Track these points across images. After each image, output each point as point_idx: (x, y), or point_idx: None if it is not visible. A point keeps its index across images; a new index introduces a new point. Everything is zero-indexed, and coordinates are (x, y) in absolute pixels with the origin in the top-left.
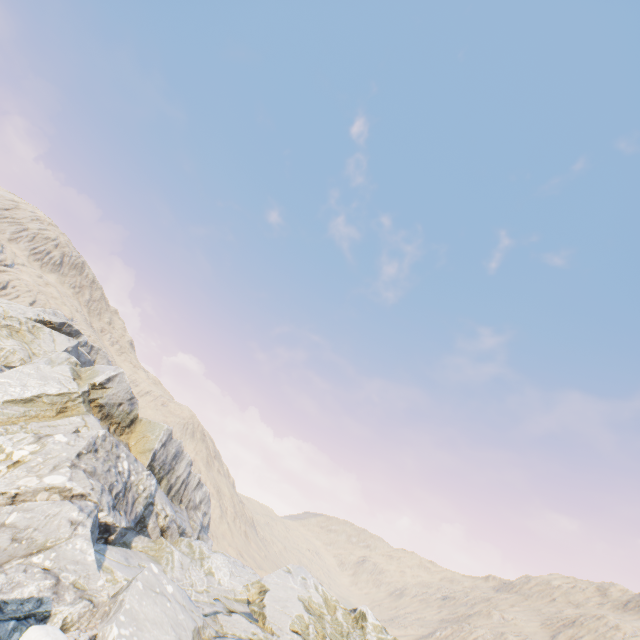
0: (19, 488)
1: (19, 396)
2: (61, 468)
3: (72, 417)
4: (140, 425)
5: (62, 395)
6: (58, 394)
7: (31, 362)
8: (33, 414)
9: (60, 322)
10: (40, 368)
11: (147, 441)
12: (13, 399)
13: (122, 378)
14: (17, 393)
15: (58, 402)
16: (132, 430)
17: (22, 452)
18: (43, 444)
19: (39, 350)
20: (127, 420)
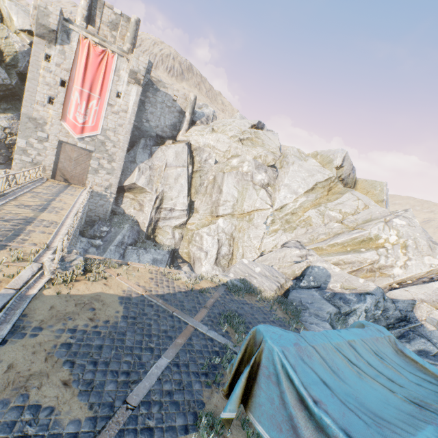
0: (431, 266)
1: (307, 188)
2: (434, 247)
3: (345, 195)
4: (358, 184)
5: (326, 180)
6: (324, 180)
7: (291, 162)
8: (319, 197)
9: (257, 123)
10: (300, 165)
11: (372, 195)
12: (306, 190)
13: (346, 156)
14: (305, 186)
15: (325, 185)
16: (355, 189)
17: (393, 237)
18: (393, 228)
19: (272, 149)
20: (352, 183)
